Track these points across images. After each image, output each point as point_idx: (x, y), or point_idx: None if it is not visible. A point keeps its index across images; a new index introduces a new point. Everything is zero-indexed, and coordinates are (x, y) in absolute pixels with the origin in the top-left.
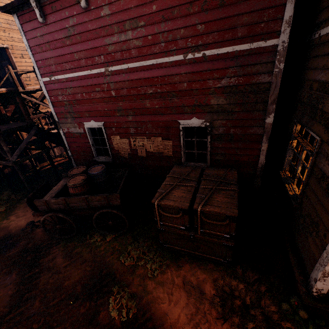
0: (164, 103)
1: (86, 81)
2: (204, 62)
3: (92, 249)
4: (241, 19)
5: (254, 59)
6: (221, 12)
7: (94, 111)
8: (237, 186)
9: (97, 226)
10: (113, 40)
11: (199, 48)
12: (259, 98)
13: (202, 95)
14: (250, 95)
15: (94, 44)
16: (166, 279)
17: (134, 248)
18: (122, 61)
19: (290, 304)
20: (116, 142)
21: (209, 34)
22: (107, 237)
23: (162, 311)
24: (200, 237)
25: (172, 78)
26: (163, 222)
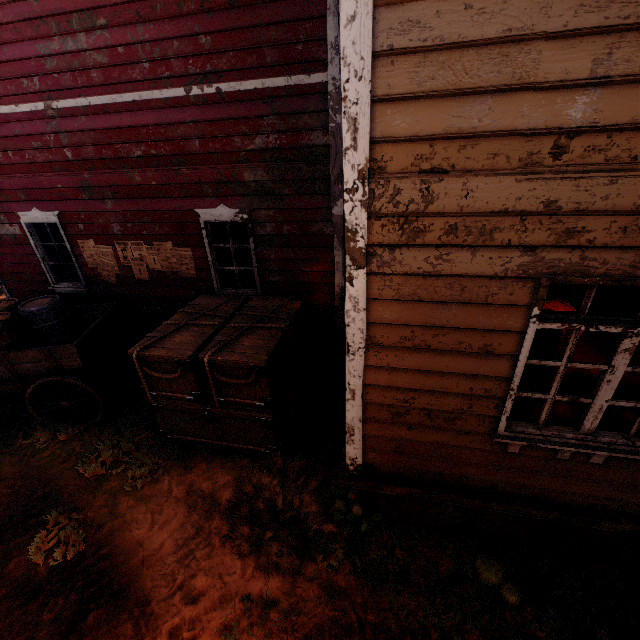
0: (166, 177)
1: (11, 128)
2: (223, 105)
3: (26, 456)
4: (266, 33)
5: (298, 105)
6: (234, 17)
7: (36, 189)
8: (288, 323)
9: (38, 413)
10: (52, 48)
11: (210, 78)
12: (317, 173)
13: (228, 164)
14: (303, 167)
15: (17, 54)
16: (158, 491)
17: (110, 447)
18: (76, 91)
19: (347, 499)
20: (90, 252)
21: (222, 55)
22: (60, 433)
23: (134, 542)
24: (220, 412)
25: (173, 131)
26: (158, 391)
